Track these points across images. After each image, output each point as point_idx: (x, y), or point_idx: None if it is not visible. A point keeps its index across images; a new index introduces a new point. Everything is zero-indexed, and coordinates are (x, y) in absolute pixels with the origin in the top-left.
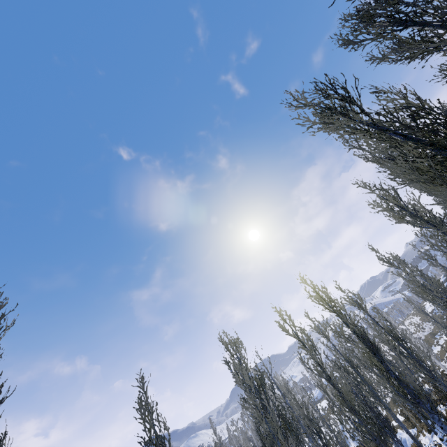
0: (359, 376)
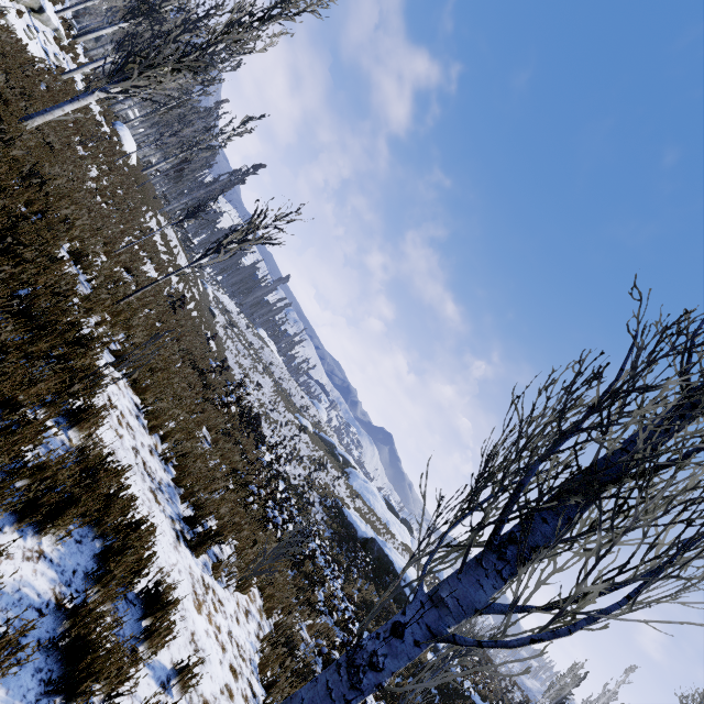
0: None
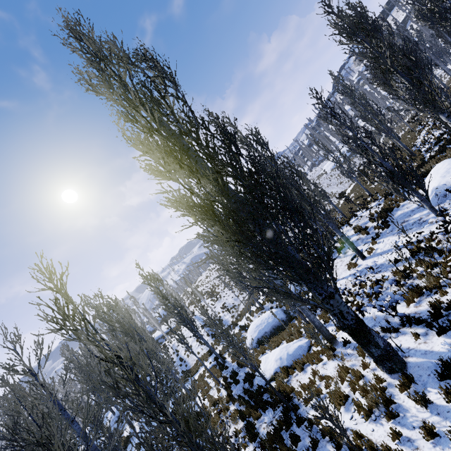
0: (299, 193)
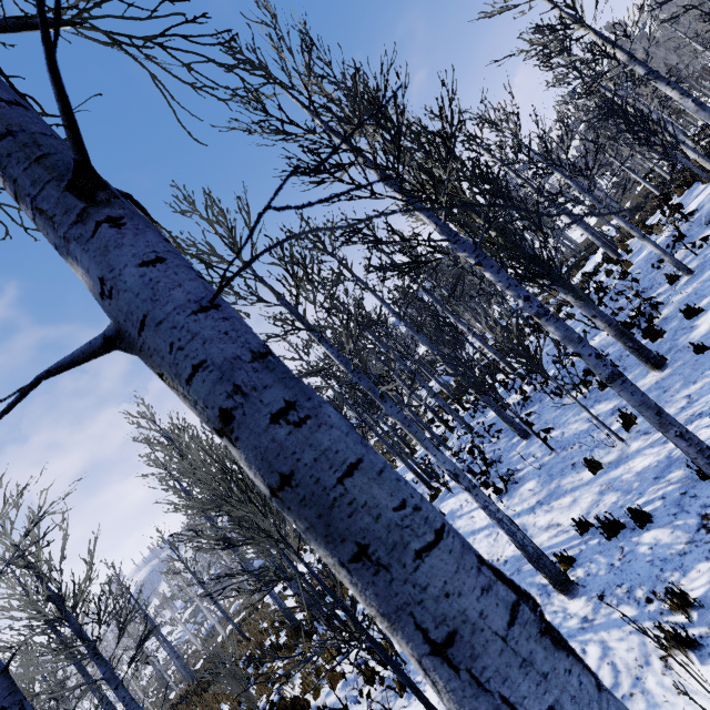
0: None
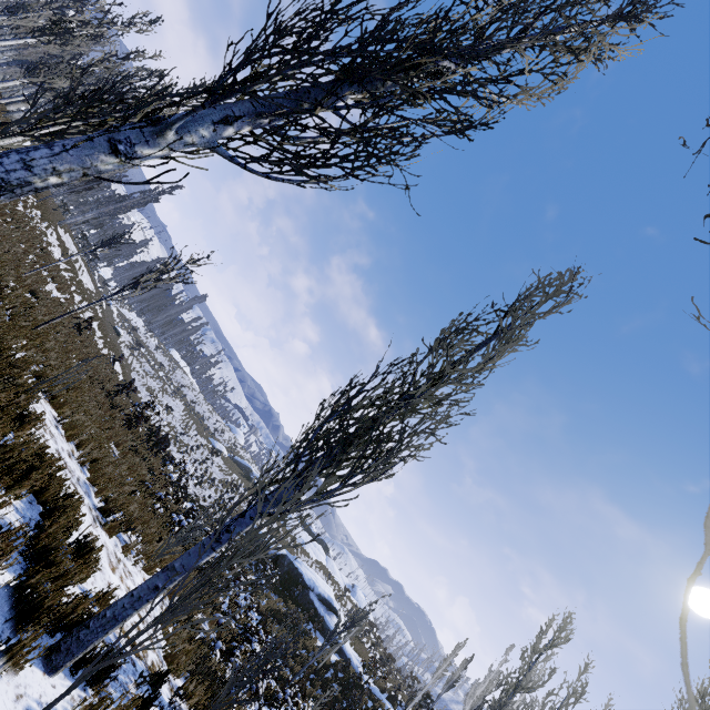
0: None
